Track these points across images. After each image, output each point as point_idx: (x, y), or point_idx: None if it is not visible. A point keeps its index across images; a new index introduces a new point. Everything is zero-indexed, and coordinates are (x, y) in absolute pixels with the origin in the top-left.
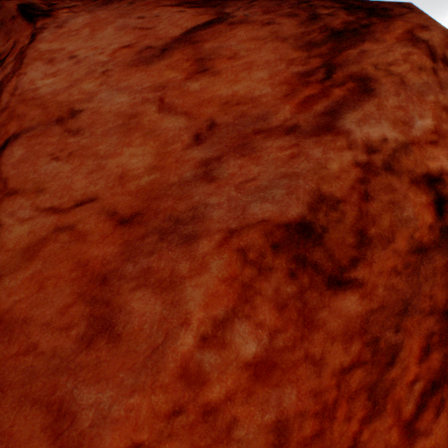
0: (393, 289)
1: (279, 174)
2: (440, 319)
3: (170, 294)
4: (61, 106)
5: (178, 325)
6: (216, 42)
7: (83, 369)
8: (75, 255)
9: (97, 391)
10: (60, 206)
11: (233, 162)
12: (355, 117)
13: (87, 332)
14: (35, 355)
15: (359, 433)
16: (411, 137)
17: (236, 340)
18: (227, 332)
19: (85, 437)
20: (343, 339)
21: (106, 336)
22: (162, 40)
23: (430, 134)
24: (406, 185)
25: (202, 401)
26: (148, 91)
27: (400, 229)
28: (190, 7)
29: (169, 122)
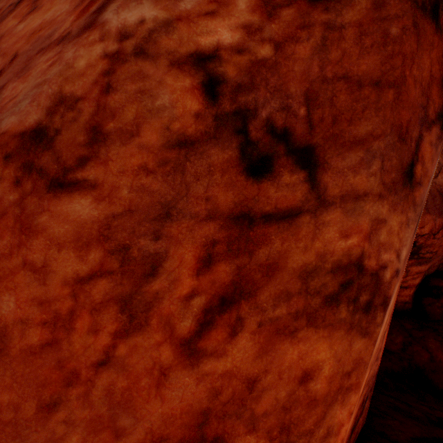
0: (146, 191)
1: (35, 86)
2: (227, 225)
3: None
4: None
5: None
6: None
7: None
8: None
9: None
10: None
11: (11, 86)
12: (117, 4)
13: None
14: None
15: (113, 348)
16: (179, 12)
17: None
18: None
19: None
20: (76, 247)
21: None
22: None
23: (208, 4)
24: (164, 70)
25: None
26: None
27: (149, 120)
28: None
29: None
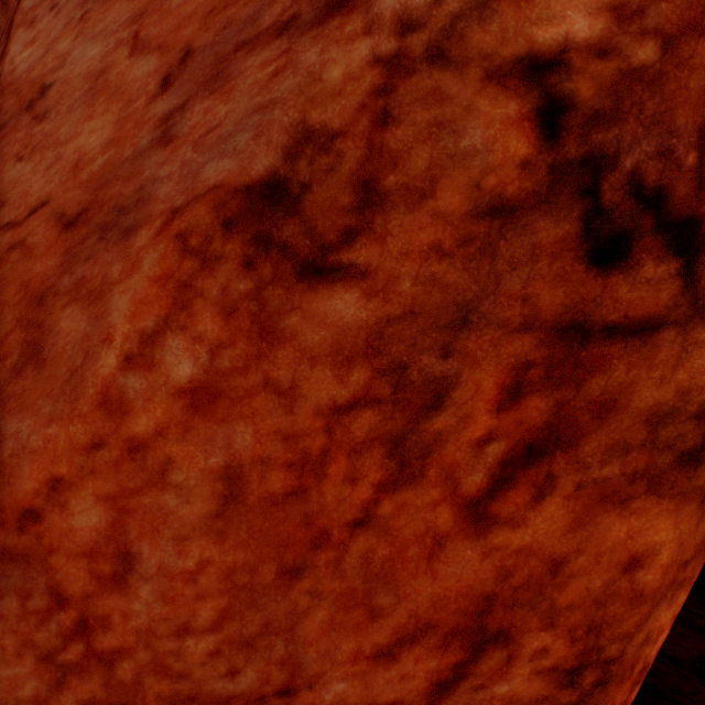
0: (436, 284)
1: (252, 109)
2: (549, 341)
3: (98, 306)
4: (34, 85)
5: (100, 342)
6: None
7: (11, 400)
8: (21, 275)
9: (19, 421)
10: (17, 220)
11: (199, 106)
12: None
13: (20, 360)
14: None
15: (375, 504)
16: None
17: (167, 360)
18: (157, 349)
19: (6, 467)
20: (334, 363)
21: (34, 363)
22: None
23: None
24: (474, 87)
25: (127, 435)
26: (124, 28)
27: (450, 173)
28: None
29: (139, 68)
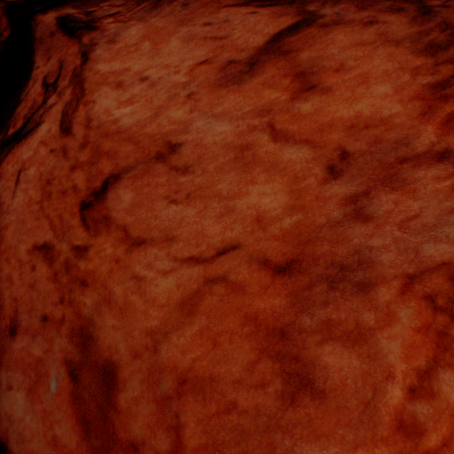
0: None
1: (445, 209)
2: None
3: (363, 347)
4: (153, 139)
5: (383, 379)
6: (313, 50)
7: (296, 427)
8: (239, 308)
9: (320, 448)
10: (200, 256)
11: (384, 197)
12: None
13: (285, 388)
14: (238, 414)
15: None
16: None
17: (443, 389)
18: (432, 381)
19: None
20: None
21: (307, 392)
22: (245, 52)
23: None
24: None
25: (422, 449)
26: (250, 116)
27: None
28: (261, 5)
29: (291, 152)
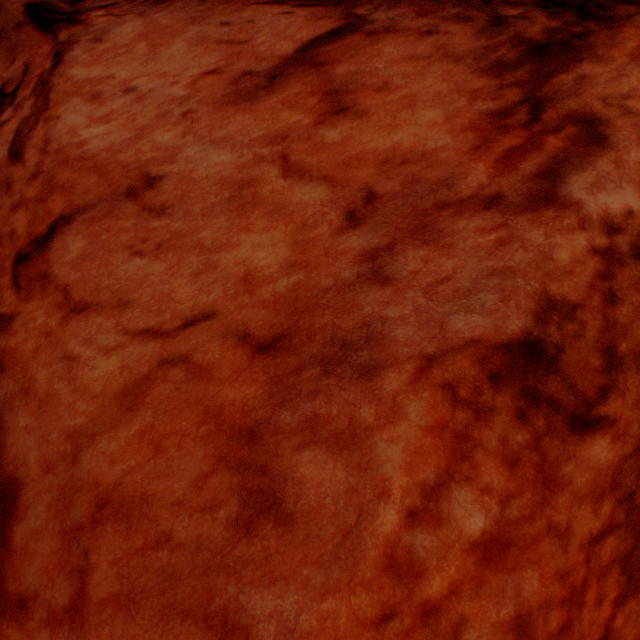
0: None
1: (485, 270)
2: None
3: (354, 453)
4: (127, 169)
5: (374, 497)
6: (353, 63)
7: (247, 566)
8: (199, 400)
9: (274, 596)
10: (161, 327)
11: (412, 253)
12: (586, 180)
13: (242, 512)
14: (171, 549)
15: (611, 619)
16: None
17: (455, 513)
18: (441, 502)
19: None
20: (591, 499)
21: (270, 517)
22: (267, 62)
23: None
24: None
25: (419, 599)
26: (260, 144)
27: None
28: (299, 5)
29: (303, 192)
